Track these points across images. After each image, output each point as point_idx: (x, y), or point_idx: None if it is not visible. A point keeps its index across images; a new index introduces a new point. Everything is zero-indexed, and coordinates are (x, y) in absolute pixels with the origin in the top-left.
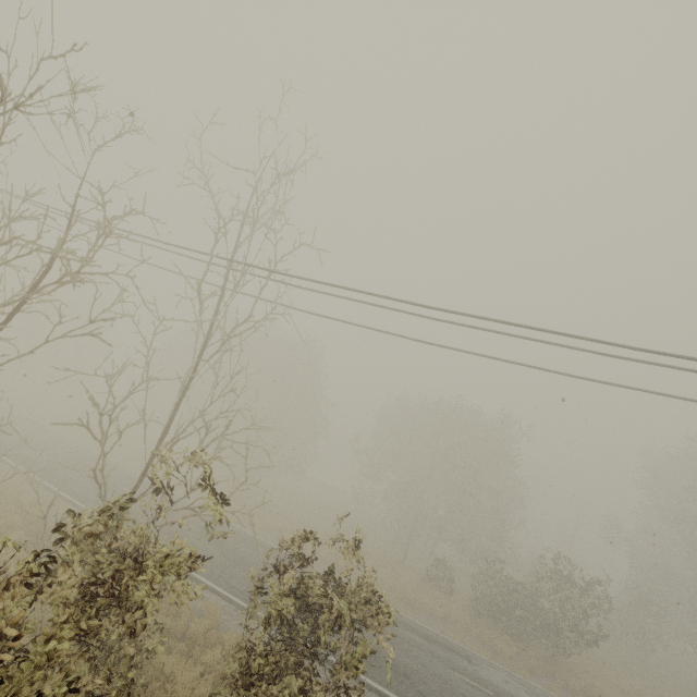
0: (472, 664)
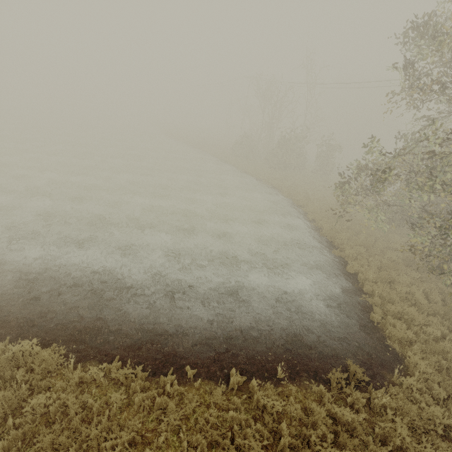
0: None
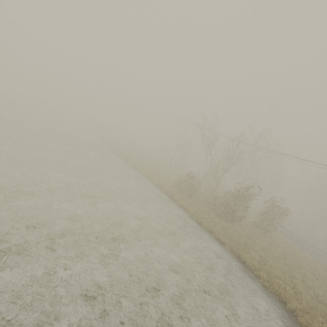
0: None
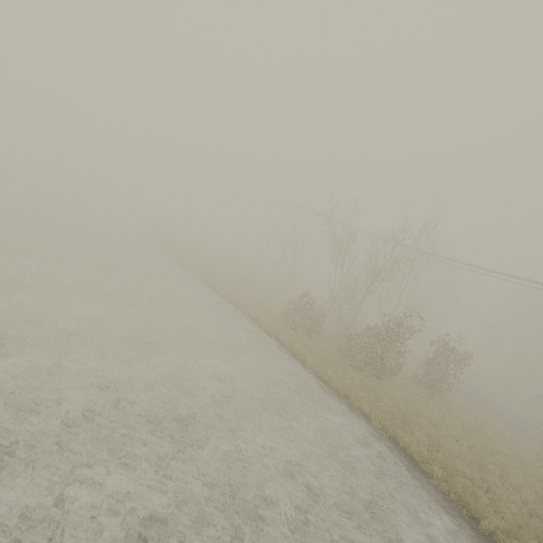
0: (538, 429)
